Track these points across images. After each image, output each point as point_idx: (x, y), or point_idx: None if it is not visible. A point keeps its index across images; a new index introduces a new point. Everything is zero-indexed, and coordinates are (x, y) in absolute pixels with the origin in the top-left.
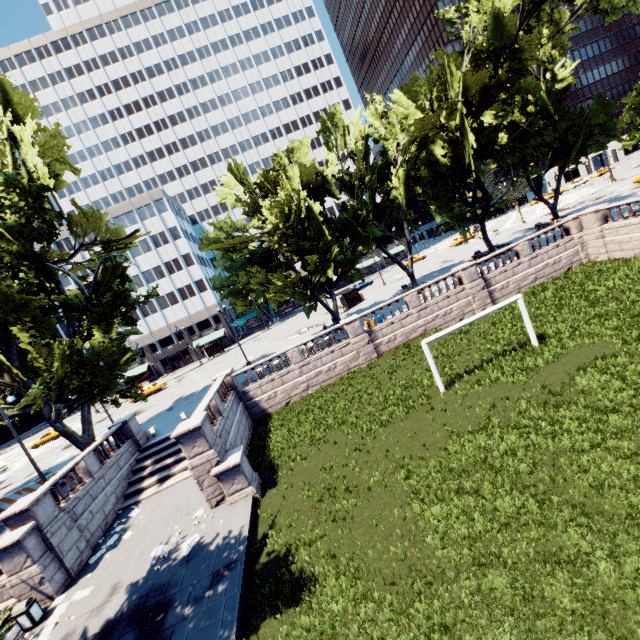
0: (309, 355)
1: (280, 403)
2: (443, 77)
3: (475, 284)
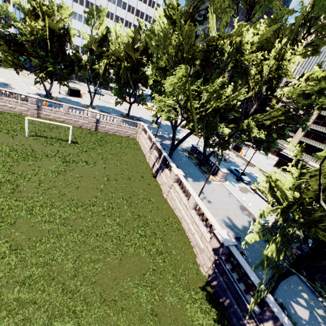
0: (5, 96)
1: None
2: (135, 42)
3: (93, 119)
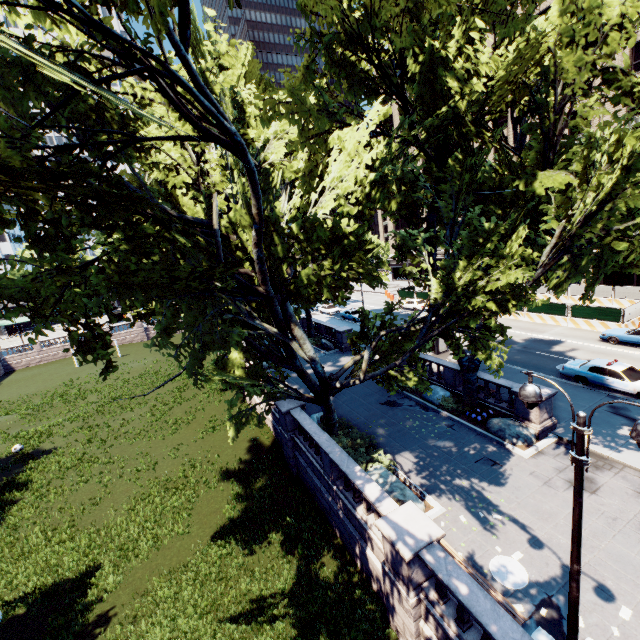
0: (46, 347)
1: (24, 366)
2: None
3: (140, 329)
